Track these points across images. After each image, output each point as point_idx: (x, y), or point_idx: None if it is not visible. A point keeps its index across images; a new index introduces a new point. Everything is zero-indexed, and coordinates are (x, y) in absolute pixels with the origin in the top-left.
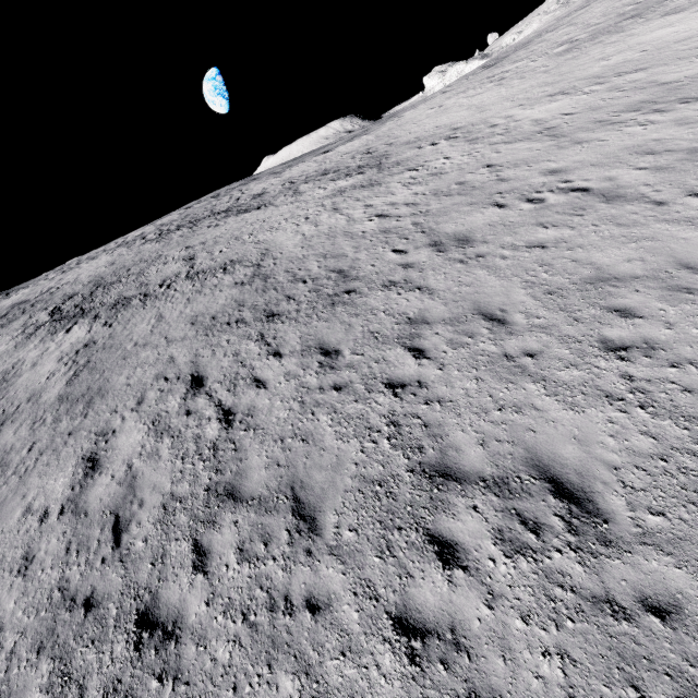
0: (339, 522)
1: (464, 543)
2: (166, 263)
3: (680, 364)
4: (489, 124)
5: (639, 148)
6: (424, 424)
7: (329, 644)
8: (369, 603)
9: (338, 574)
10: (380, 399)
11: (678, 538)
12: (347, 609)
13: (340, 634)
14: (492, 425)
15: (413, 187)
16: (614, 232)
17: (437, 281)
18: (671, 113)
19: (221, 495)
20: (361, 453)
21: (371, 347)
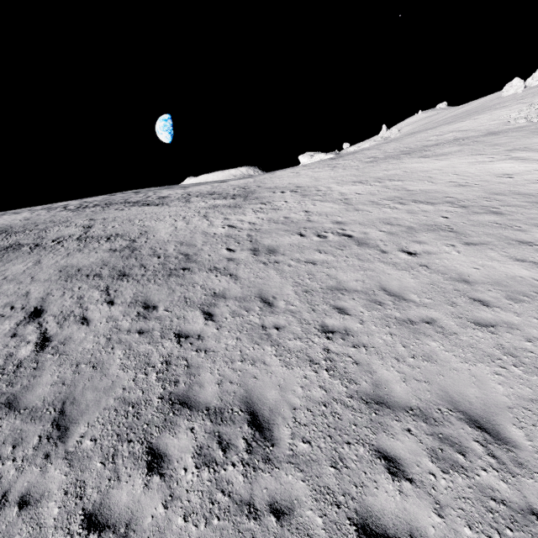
0: (86, 433)
1: (171, 455)
2: (68, 226)
3: (358, 346)
4: (317, 189)
5: (385, 220)
6: (188, 365)
7: (20, 536)
8: (73, 501)
9: (61, 475)
10: (166, 344)
11: (312, 459)
12: (52, 505)
13: (34, 527)
14: (232, 371)
15: (259, 213)
16: (355, 263)
17: (244, 272)
18: (406, 206)
19: (1, 403)
20: (132, 381)
21: (180, 307)
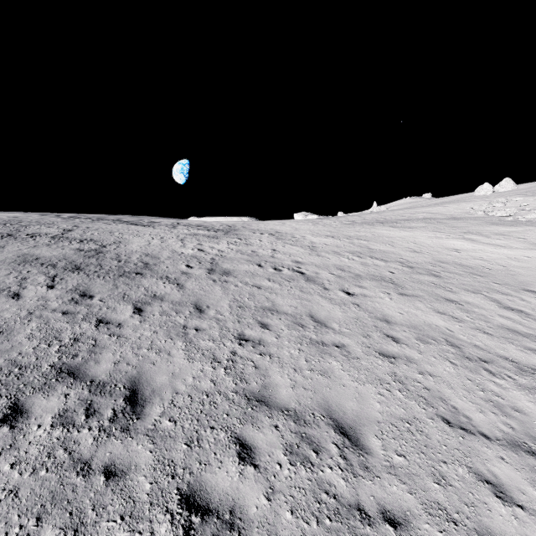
0: None
1: (33, 412)
2: (50, 227)
3: (264, 354)
4: (292, 236)
5: (339, 266)
6: (94, 344)
7: None
8: None
9: None
10: (84, 325)
11: (170, 436)
12: None
13: None
14: (134, 355)
15: (231, 245)
16: (296, 293)
17: (191, 284)
18: (362, 259)
19: None
20: (32, 348)
21: (115, 300)
